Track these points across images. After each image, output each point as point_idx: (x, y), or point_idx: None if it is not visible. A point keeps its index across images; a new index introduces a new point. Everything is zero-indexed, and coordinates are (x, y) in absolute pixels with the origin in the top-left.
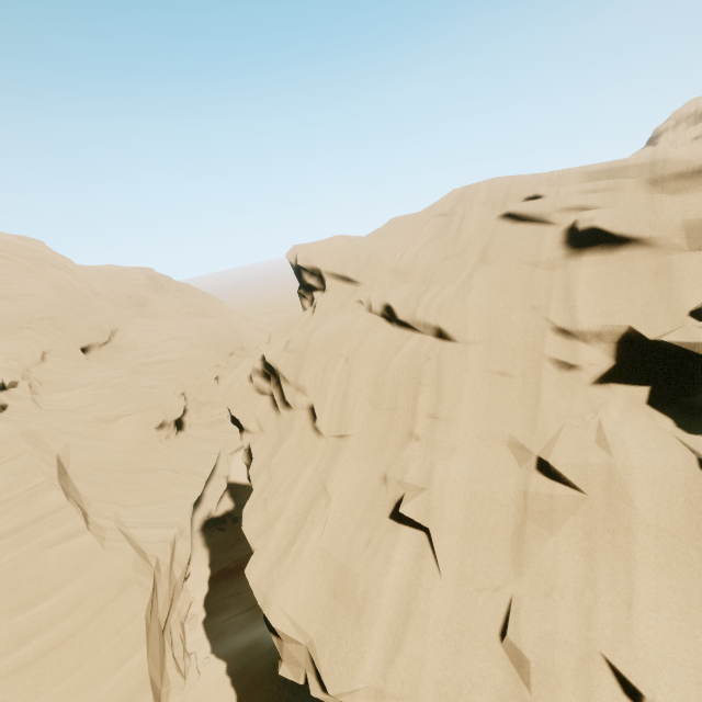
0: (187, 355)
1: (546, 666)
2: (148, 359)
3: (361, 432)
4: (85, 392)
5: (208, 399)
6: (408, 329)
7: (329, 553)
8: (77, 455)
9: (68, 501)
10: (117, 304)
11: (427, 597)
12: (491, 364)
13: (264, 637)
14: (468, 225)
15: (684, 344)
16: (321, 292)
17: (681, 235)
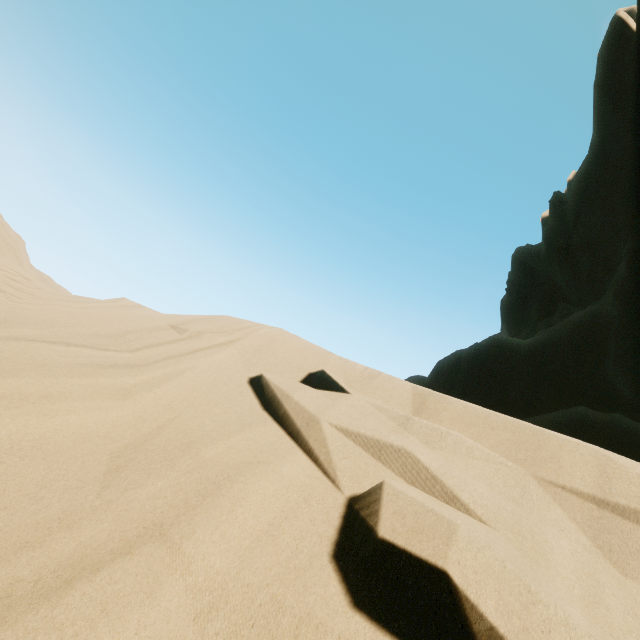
0: None
1: None
2: None
3: None
4: None
5: None
6: None
7: None
8: None
9: None
10: None
11: None
12: None
13: None
14: None
15: None
16: None
17: None
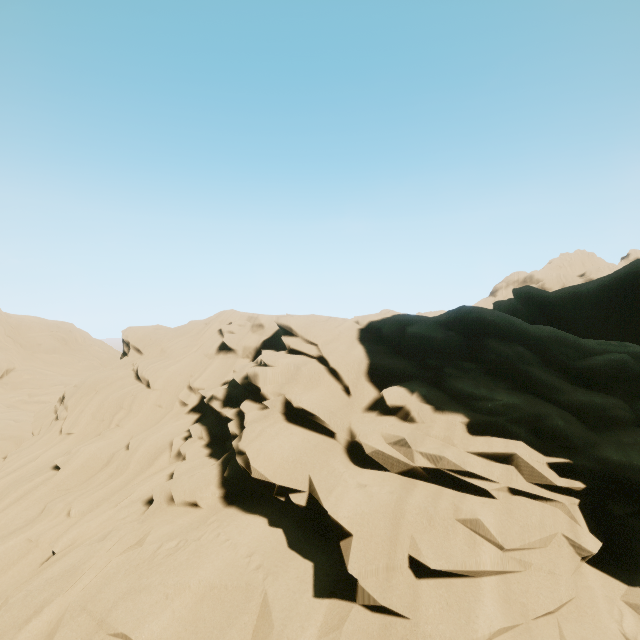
0: None
1: (52, 508)
2: (30, 398)
3: (79, 431)
4: None
5: None
6: (139, 381)
7: (9, 481)
8: None
9: None
10: (26, 348)
11: (34, 493)
12: (157, 401)
13: None
14: (208, 331)
15: (204, 394)
16: (127, 356)
17: (243, 350)
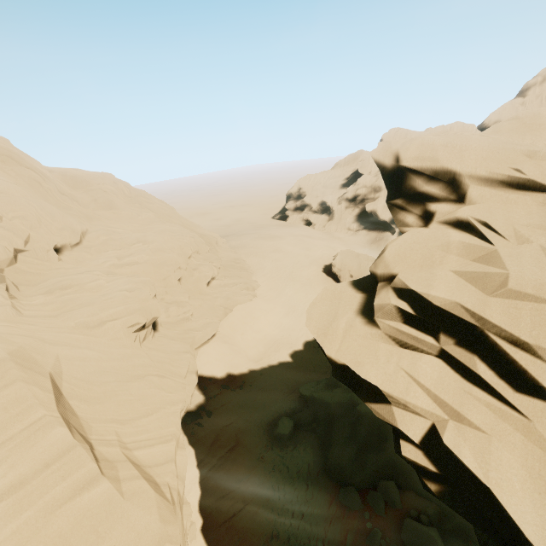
0: (154, 258)
1: None
2: (119, 261)
3: None
4: (64, 295)
5: (174, 299)
6: None
7: None
8: (68, 369)
9: (74, 439)
10: (84, 206)
11: None
12: None
13: (261, 541)
14: None
15: None
16: (453, 203)
17: None
